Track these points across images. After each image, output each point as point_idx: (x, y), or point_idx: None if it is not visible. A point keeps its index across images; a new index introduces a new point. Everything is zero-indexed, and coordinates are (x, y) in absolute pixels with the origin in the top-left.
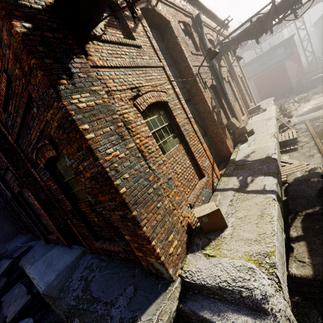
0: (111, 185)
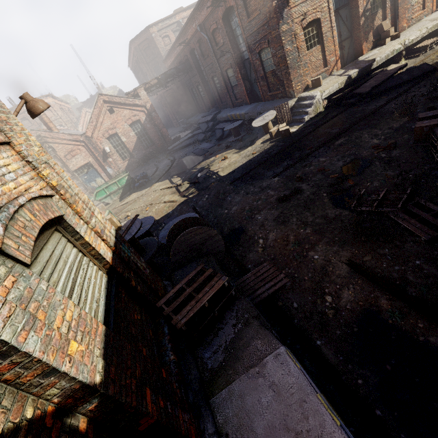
0: (285, 60)
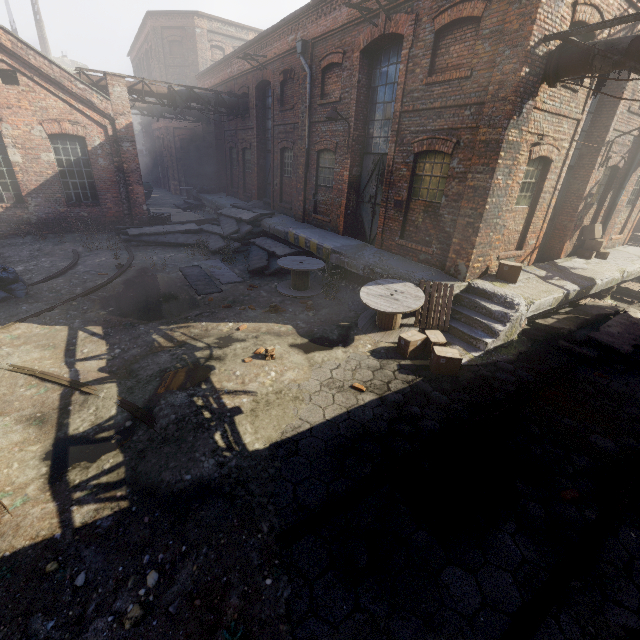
0: (484, 199)
